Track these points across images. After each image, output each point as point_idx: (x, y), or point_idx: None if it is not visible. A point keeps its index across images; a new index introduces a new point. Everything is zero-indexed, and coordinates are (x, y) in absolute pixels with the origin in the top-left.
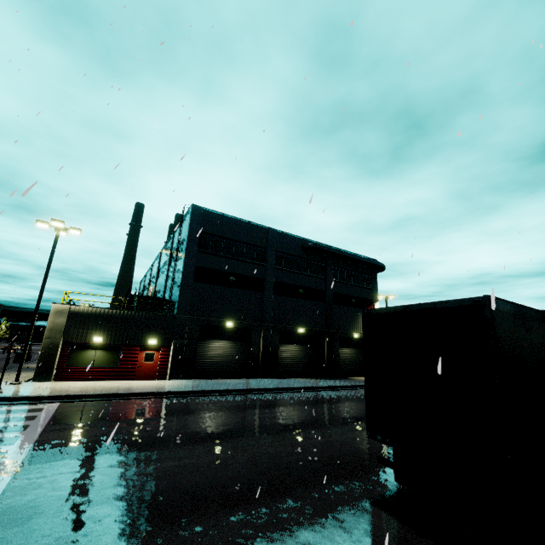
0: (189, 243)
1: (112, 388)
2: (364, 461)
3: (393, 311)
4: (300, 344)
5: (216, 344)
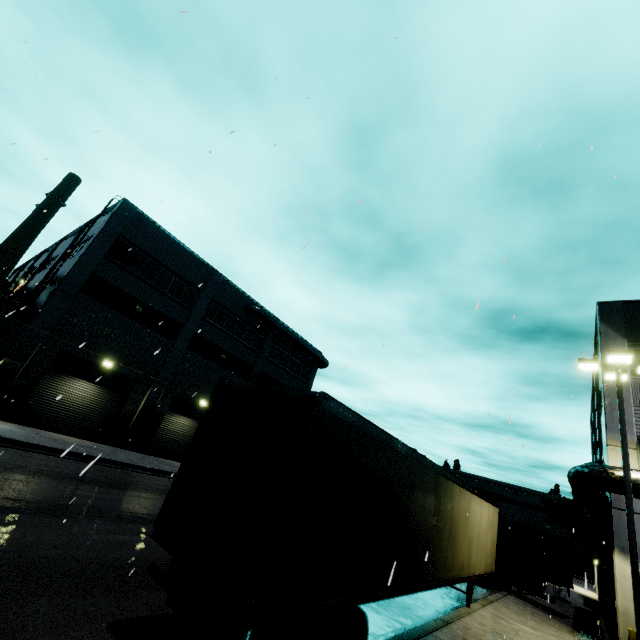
0: (96, 242)
1: None
2: None
3: (246, 387)
4: (196, 419)
5: (75, 384)
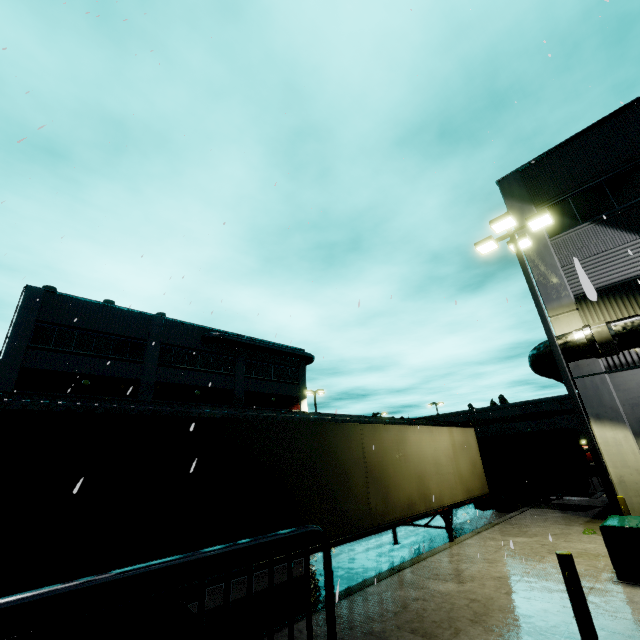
0: (13, 337)
1: None
2: None
3: None
4: None
5: None
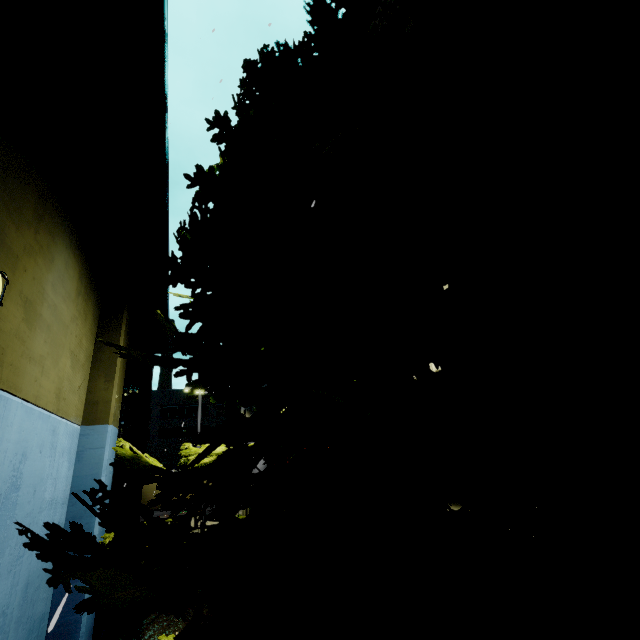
0: None
1: None
2: None
3: None
4: None
5: None
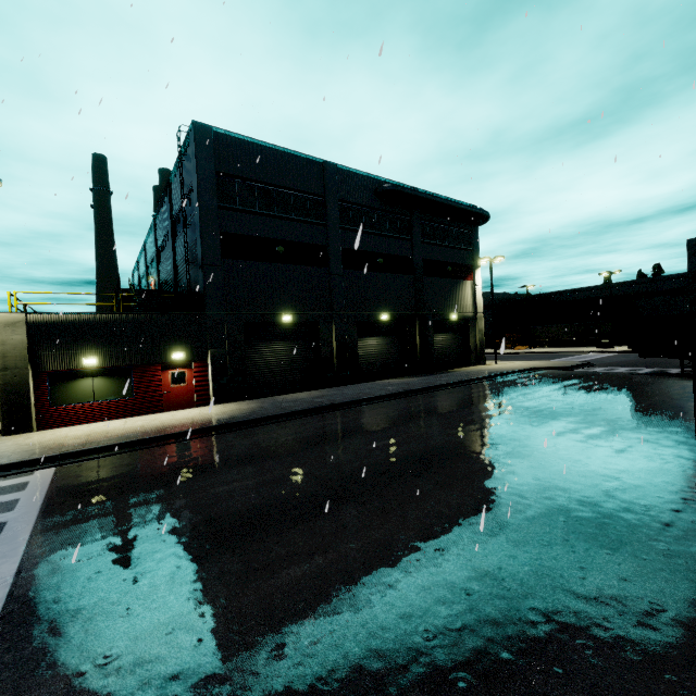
0: (202, 194)
1: (135, 431)
2: (601, 506)
3: None
4: (384, 335)
5: (272, 348)
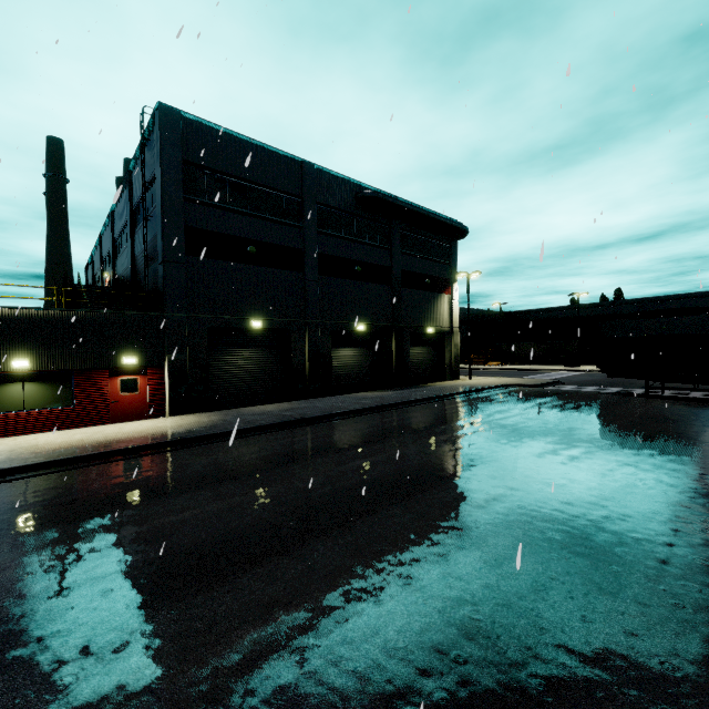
0: (166, 183)
1: (71, 446)
2: (593, 540)
3: None
4: (359, 346)
5: (239, 356)
